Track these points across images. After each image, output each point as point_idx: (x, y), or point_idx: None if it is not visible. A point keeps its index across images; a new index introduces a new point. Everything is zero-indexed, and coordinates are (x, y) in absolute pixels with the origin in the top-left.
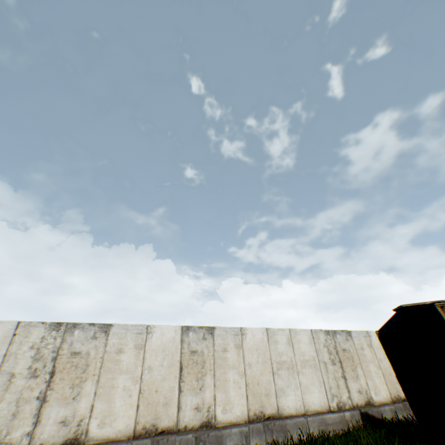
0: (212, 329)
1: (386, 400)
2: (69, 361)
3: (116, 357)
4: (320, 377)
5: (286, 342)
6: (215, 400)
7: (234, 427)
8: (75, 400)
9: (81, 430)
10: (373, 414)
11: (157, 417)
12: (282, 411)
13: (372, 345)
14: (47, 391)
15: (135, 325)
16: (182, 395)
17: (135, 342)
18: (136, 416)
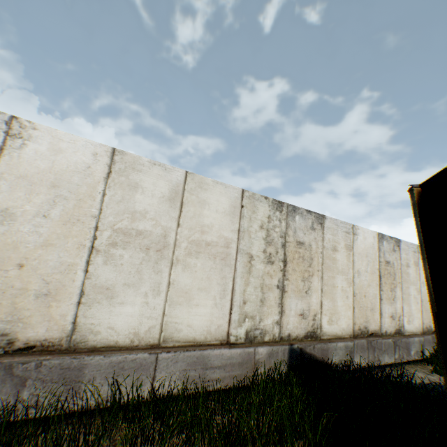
0: None
1: (345, 334)
2: None
3: None
4: (229, 282)
5: (166, 196)
6: None
7: None
8: None
9: None
10: (312, 354)
11: None
12: (85, 339)
13: (353, 249)
14: None
15: None
16: None
17: None
18: None
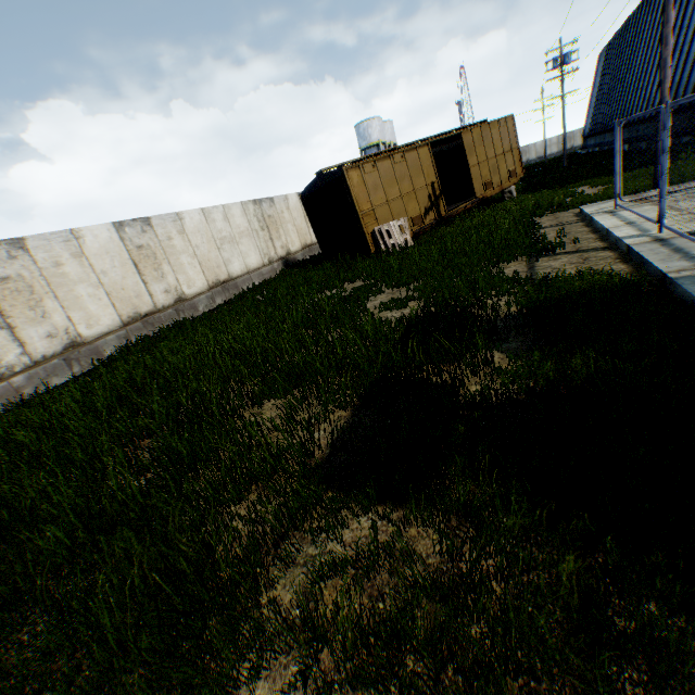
0: (149, 221)
1: (299, 249)
2: (5, 289)
3: (59, 271)
4: (255, 244)
5: (223, 219)
6: (179, 282)
7: (202, 296)
8: (47, 318)
9: (73, 336)
10: (291, 261)
11: (137, 308)
12: (233, 276)
13: (290, 208)
14: (7, 320)
15: (56, 232)
16: (150, 287)
17: (71, 252)
18: (118, 313)
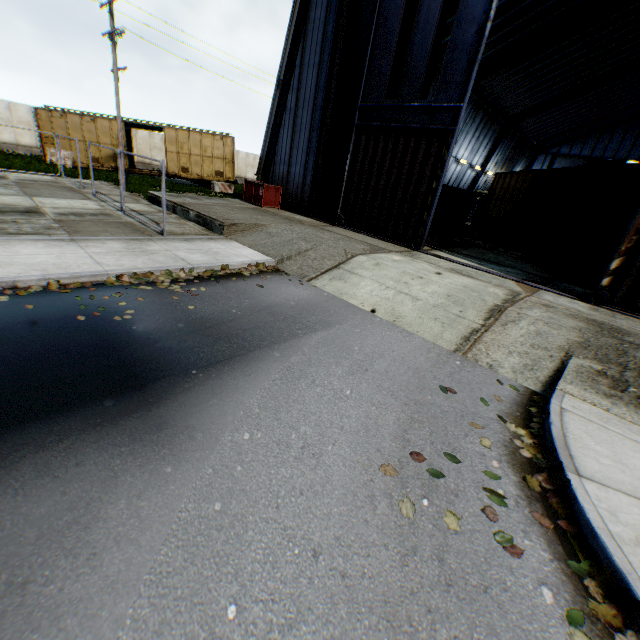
0: None
1: None
2: None
3: None
4: (35, 133)
5: (7, 109)
6: None
7: None
8: None
9: None
10: None
11: None
12: (0, 141)
13: None
14: None
15: None
16: None
17: None
18: None
